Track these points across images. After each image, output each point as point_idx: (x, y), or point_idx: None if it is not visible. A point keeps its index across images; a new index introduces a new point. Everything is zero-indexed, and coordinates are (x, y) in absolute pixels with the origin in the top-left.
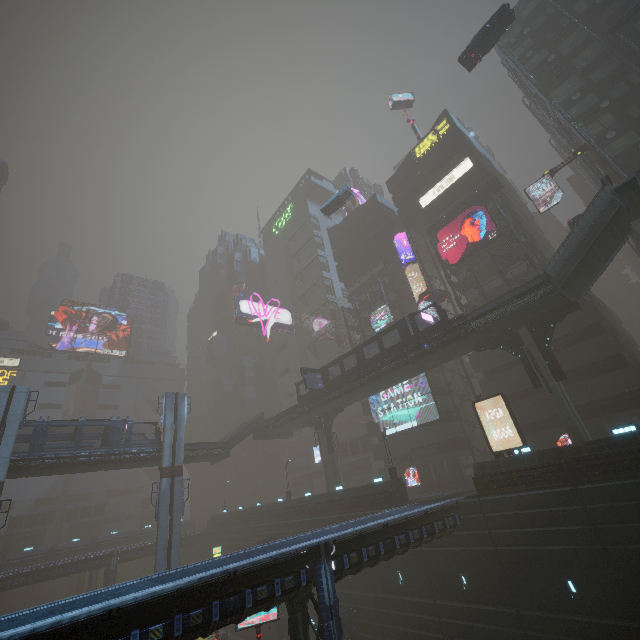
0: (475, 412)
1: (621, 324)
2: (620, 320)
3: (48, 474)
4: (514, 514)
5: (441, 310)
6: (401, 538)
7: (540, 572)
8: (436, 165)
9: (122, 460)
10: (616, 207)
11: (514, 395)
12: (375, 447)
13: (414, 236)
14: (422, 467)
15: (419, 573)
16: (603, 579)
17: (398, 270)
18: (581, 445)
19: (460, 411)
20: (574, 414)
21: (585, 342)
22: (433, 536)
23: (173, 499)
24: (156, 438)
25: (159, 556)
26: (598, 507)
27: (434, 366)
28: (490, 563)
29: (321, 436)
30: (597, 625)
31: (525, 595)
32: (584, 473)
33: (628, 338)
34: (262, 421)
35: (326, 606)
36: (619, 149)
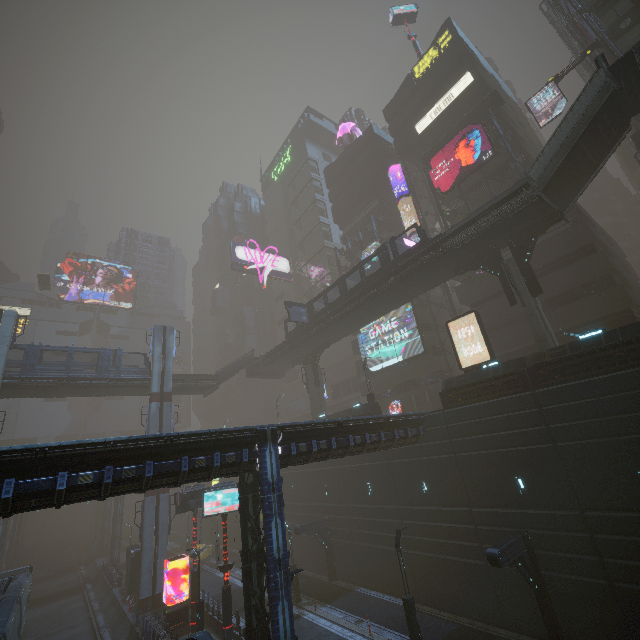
0: (448, 331)
1: (624, 257)
2: (623, 253)
3: (44, 396)
4: (474, 422)
5: (421, 230)
6: (357, 438)
7: (494, 473)
8: (435, 85)
9: (113, 385)
10: (609, 92)
11: (498, 325)
12: (363, 384)
13: (413, 173)
14: (405, 400)
15: (386, 483)
16: (551, 475)
17: (394, 208)
18: (545, 352)
19: (447, 347)
20: (547, 329)
21: (573, 264)
22: (393, 442)
23: (162, 421)
24: (146, 367)
25: None
26: (553, 408)
27: (416, 295)
28: (449, 469)
29: (308, 371)
30: (540, 516)
31: (478, 495)
32: (544, 378)
33: (626, 267)
34: (252, 358)
35: (268, 482)
36: (633, 41)
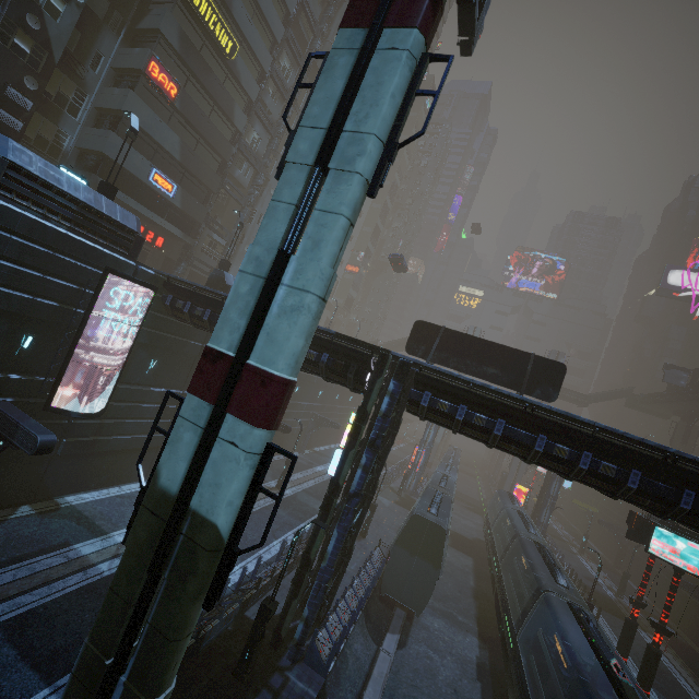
0: None
1: None
2: None
3: None
4: None
5: None
6: None
7: None
8: None
9: None
10: None
11: None
12: None
13: None
14: None
15: None
16: None
17: None
18: None
19: None
20: None
21: None
22: None
23: None
24: None
25: None
26: None
27: None
28: None
29: (678, 426)
30: None
31: None
32: None
33: None
34: (629, 394)
35: None
36: None
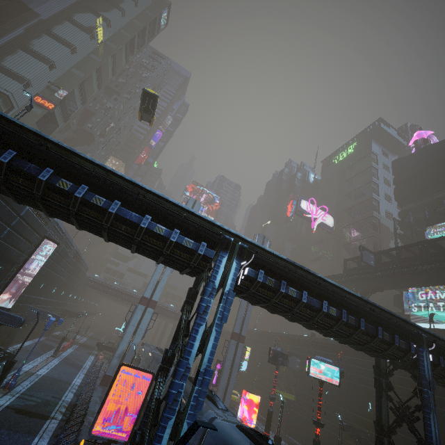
0: None
1: None
2: None
3: None
4: None
5: None
6: None
7: None
8: None
9: None
10: None
11: None
12: None
13: None
14: None
15: None
16: None
17: None
18: None
19: None
20: None
21: None
22: None
23: None
24: None
25: (237, 322)
26: None
27: None
28: None
29: None
30: None
31: None
32: None
33: None
34: None
35: (426, 378)
36: None
